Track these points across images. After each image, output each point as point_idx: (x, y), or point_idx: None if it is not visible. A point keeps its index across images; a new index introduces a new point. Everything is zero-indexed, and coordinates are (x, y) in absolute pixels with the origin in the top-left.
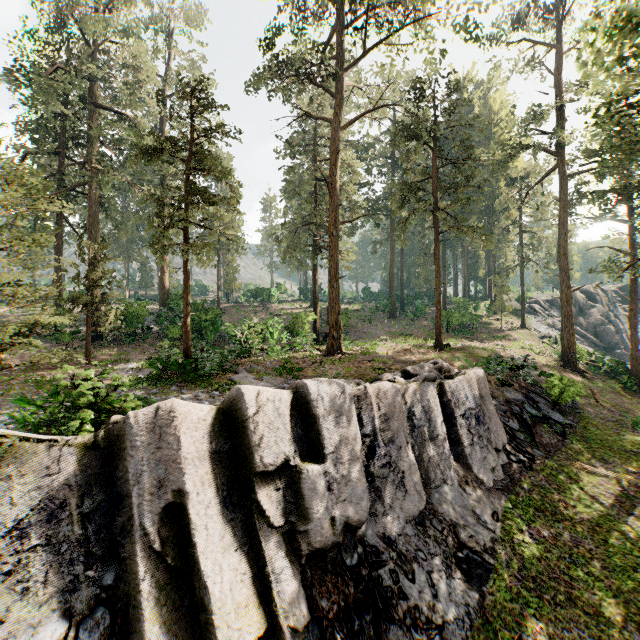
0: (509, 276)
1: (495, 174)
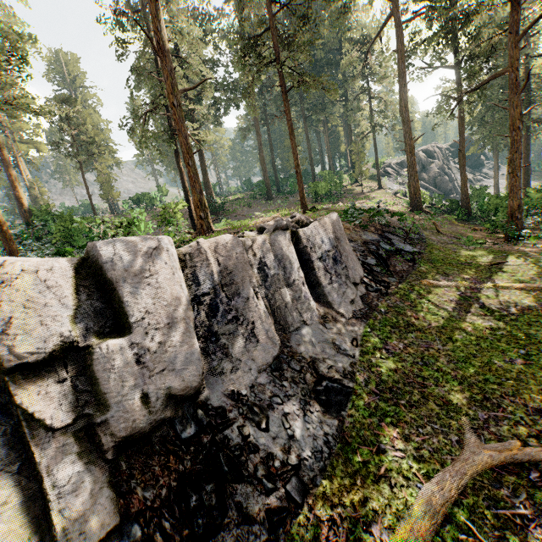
0: (366, 148)
1: (341, 43)
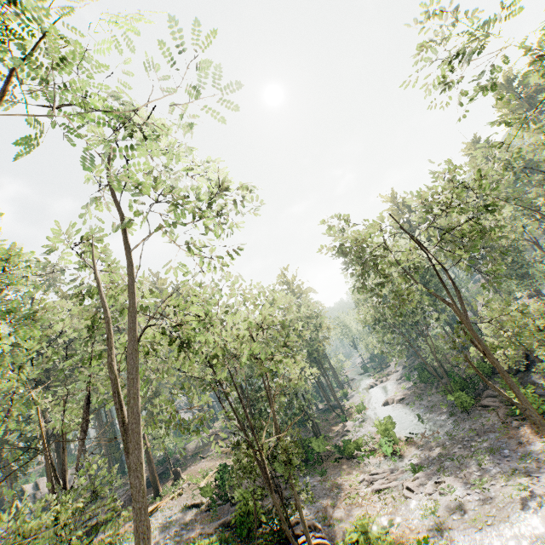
0: None
1: None
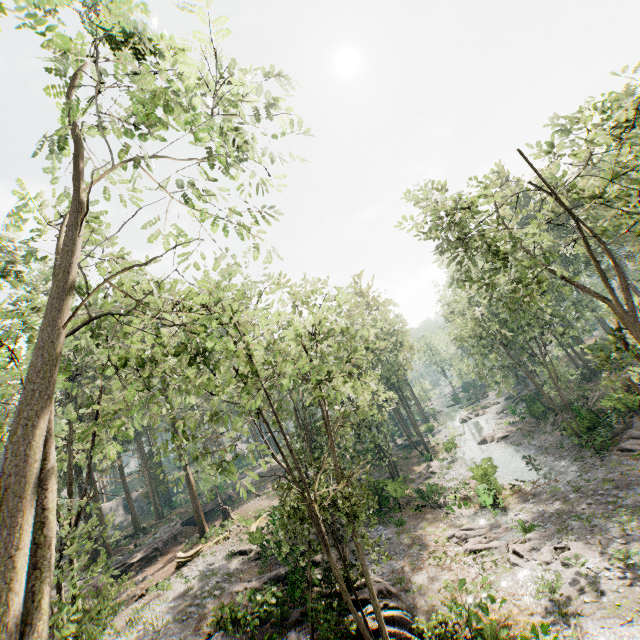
0: None
1: None
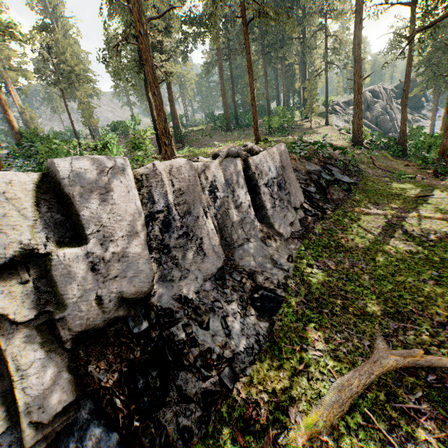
0: (318, 86)
1: None
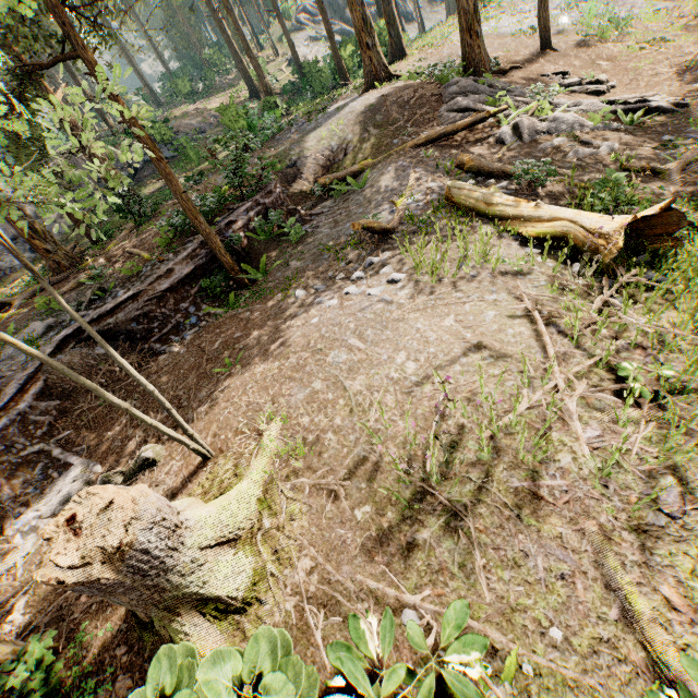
0: None
1: None
